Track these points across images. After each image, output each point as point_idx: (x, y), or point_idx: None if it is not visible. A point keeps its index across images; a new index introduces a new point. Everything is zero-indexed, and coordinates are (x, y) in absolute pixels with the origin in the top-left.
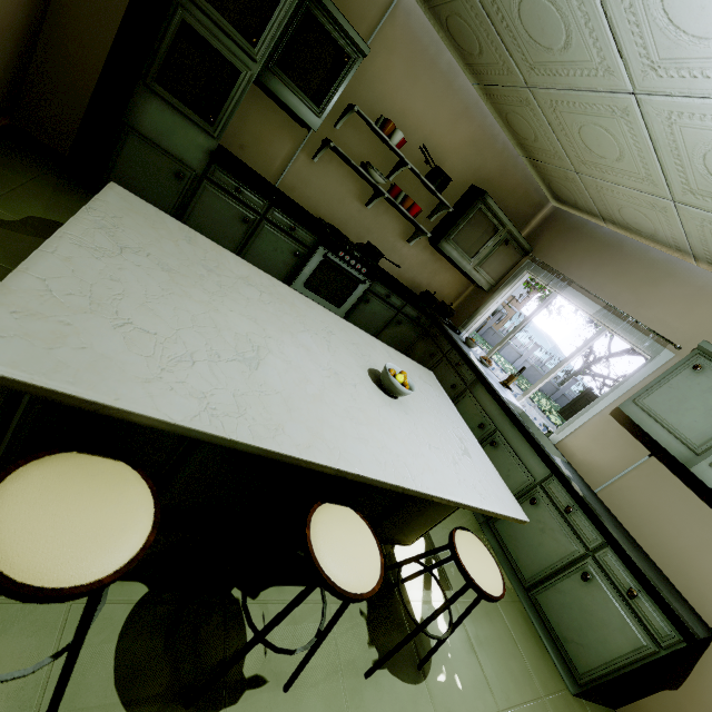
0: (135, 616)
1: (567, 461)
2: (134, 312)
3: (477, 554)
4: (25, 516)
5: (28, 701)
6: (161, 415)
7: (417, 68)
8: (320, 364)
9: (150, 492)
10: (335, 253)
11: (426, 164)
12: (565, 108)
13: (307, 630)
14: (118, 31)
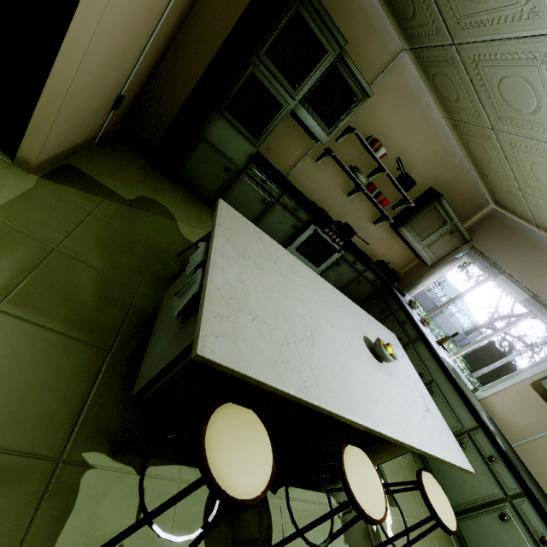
0: (211, 496)
1: (489, 415)
2: (255, 307)
3: (438, 493)
4: (223, 449)
5: (163, 546)
6: (286, 389)
7: (403, 104)
8: (340, 336)
9: (267, 433)
10: (322, 229)
11: (398, 170)
12: (522, 149)
13: (306, 523)
14: (204, 72)
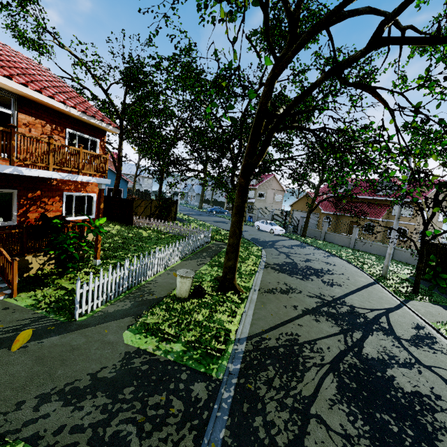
0: None
1: None
2: None
3: None
4: None
5: None
6: None
7: None
8: None
9: None
10: None
11: None
12: None
13: None
14: None
